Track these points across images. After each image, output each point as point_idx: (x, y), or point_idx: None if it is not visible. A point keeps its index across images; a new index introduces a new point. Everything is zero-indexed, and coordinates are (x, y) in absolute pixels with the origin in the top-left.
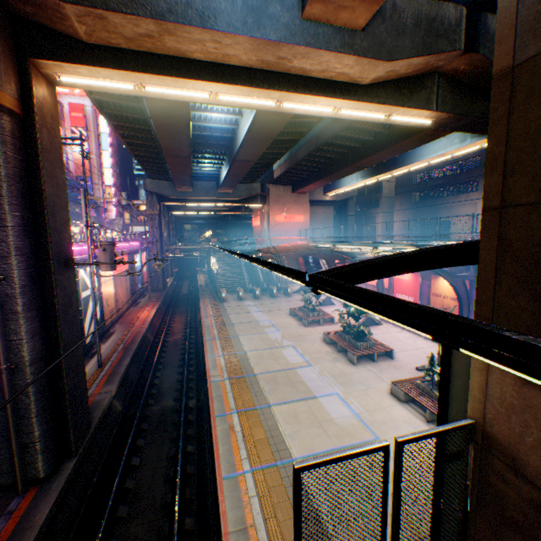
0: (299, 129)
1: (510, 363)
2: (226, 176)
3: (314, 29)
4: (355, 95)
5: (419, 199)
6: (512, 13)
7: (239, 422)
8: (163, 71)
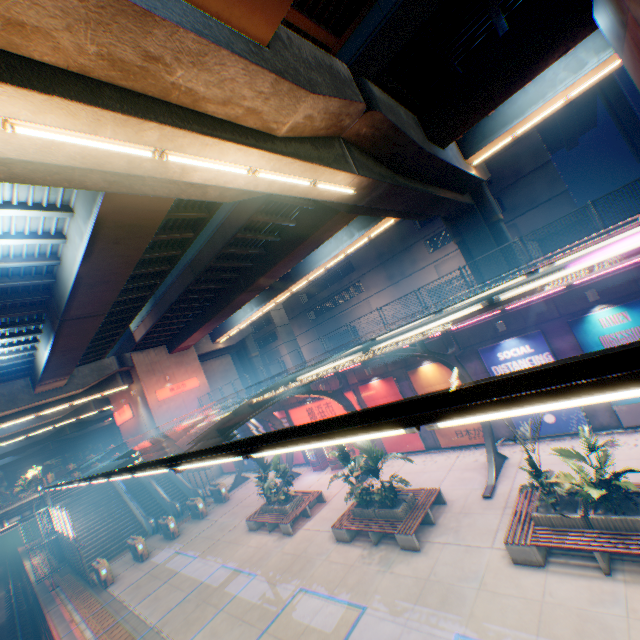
0: (169, 252)
1: None
2: (50, 355)
3: (202, 18)
4: (274, 147)
5: (316, 315)
6: None
7: None
8: None
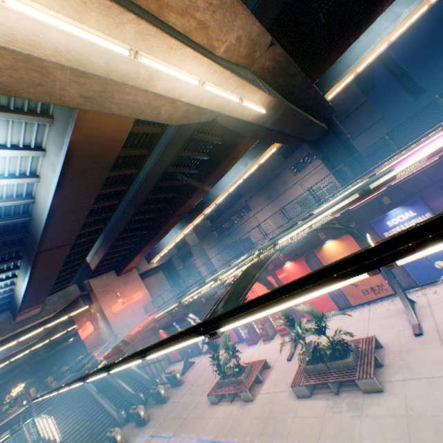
0: (118, 187)
1: None
2: (27, 286)
3: None
4: (217, 61)
5: (218, 234)
6: None
7: None
8: None
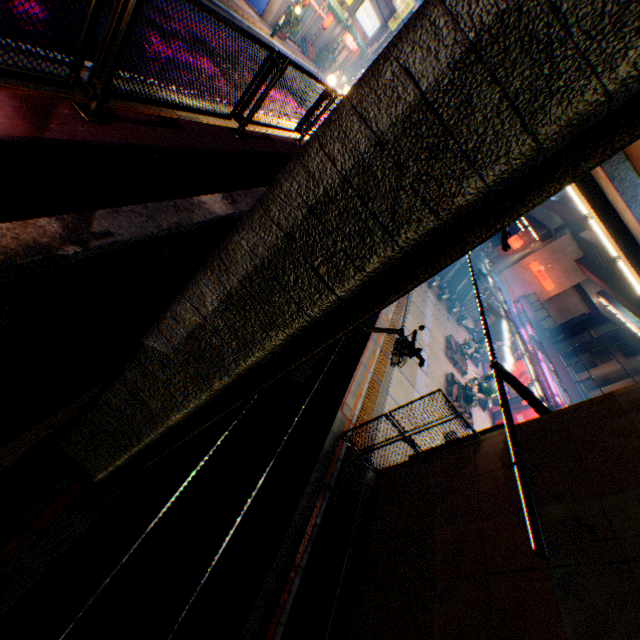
0: None
1: (503, 412)
2: None
3: None
4: None
5: None
6: (634, 387)
7: (379, 354)
8: (579, 185)
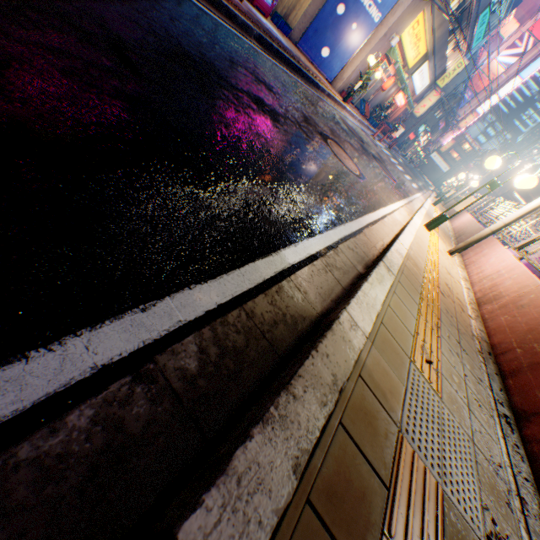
0: None
1: None
2: None
3: None
4: None
5: None
6: None
7: None
8: None
